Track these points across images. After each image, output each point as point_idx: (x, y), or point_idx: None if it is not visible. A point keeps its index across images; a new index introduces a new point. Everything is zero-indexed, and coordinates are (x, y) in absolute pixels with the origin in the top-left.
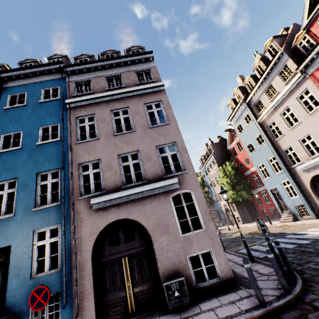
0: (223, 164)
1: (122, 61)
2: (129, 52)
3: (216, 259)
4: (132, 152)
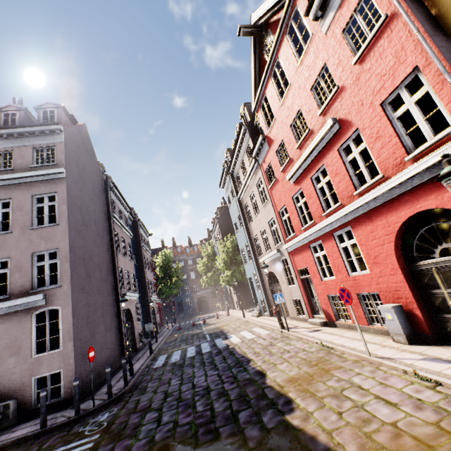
0: (224, 237)
1: (16, 132)
2: (40, 111)
3: (63, 380)
4: (2, 259)
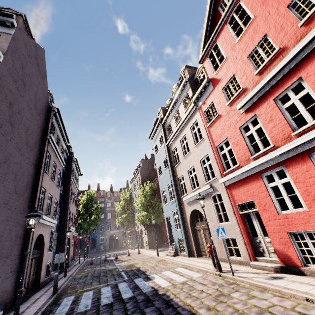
0: (144, 182)
1: None
2: None
3: None
4: None
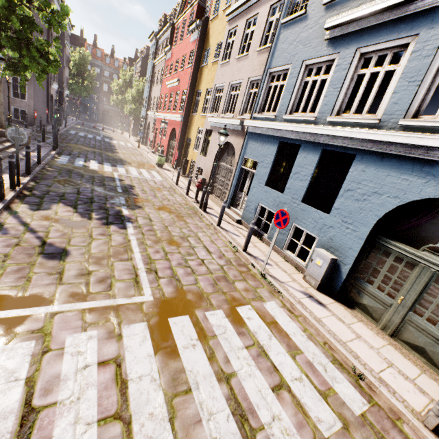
0: (141, 77)
1: None
2: None
3: (28, 115)
4: None
